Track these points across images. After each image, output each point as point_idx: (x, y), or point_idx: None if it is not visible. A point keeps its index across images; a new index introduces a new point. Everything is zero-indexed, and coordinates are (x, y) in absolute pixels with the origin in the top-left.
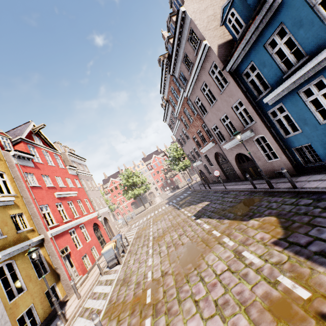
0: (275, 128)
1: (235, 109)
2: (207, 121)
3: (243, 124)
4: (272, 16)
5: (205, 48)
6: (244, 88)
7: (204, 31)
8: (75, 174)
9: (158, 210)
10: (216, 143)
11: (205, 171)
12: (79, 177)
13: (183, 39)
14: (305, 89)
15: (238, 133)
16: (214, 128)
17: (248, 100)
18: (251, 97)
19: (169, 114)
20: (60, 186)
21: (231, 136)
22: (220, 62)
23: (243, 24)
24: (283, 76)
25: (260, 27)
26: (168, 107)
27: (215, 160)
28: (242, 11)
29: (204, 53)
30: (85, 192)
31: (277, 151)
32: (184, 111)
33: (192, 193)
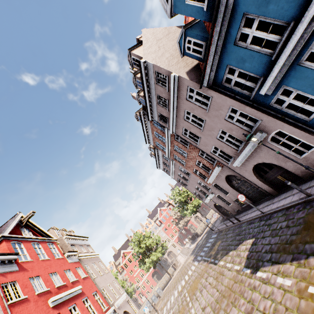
0: (289, 115)
1: (229, 119)
2: (202, 147)
3: (246, 130)
4: (231, 14)
5: (175, 79)
6: (231, 94)
7: (168, 67)
8: (76, 261)
9: (187, 273)
10: (222, 165)
11: (222, 203)
12: (82, 262)
13: (152, 85)
14: (306, 56)
15: (252, 135)
16: (213, 151)
17: (241, 102)
18: (242, 98)
19: (161, 159)
20: (56, 286)
21: (237, 150)
22: (194, 83)
23: (203, 43)
24: (271, 58)
25: (222, 30)
26: (158, 152)
27: (229, 185)
28: (197, 34)
29: (175, 84)
30: (92, 282)
31: (307, 139)
32: (174, 149)
33: (218, 235)
